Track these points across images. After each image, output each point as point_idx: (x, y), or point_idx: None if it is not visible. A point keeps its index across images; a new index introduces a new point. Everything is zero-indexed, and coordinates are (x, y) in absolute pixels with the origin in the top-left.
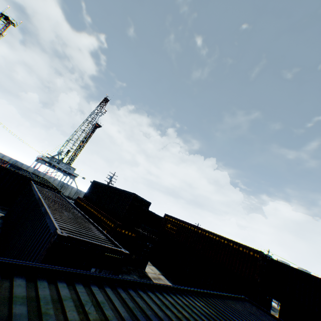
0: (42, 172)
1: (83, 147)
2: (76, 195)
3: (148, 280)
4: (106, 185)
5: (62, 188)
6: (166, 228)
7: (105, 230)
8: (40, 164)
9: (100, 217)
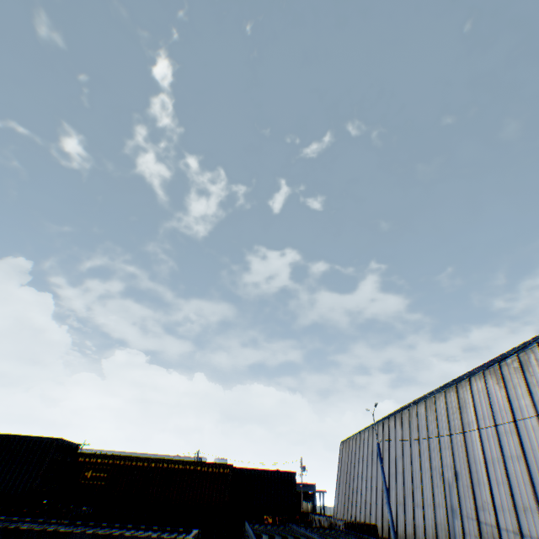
0: None
1: None
2: None
3: None
4: None
5: None
6: (83, 480)
7: None
8: None
9: None
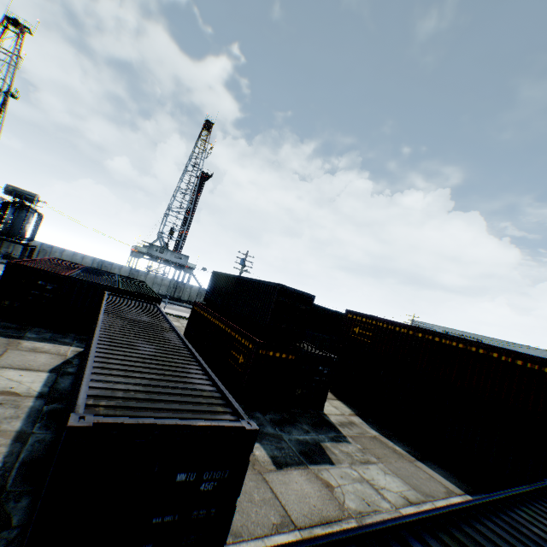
0: (142, 271)
1: (191, 218)
2: (199, 297)
3: (331, 430)
4: (233, 276)
5: (176, 290)
6: (352, 335)
7: (241, 355)
8: (137, 260)
9: (229, 333)
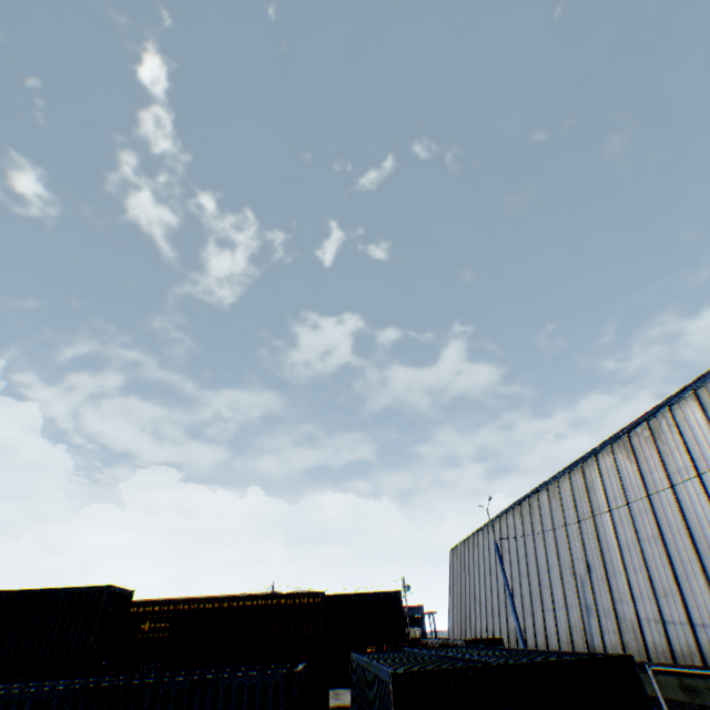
0: None
1: None
2: None
3: None
4: None
5: None
6: (139, 634)
7: None
8: None
9: None
